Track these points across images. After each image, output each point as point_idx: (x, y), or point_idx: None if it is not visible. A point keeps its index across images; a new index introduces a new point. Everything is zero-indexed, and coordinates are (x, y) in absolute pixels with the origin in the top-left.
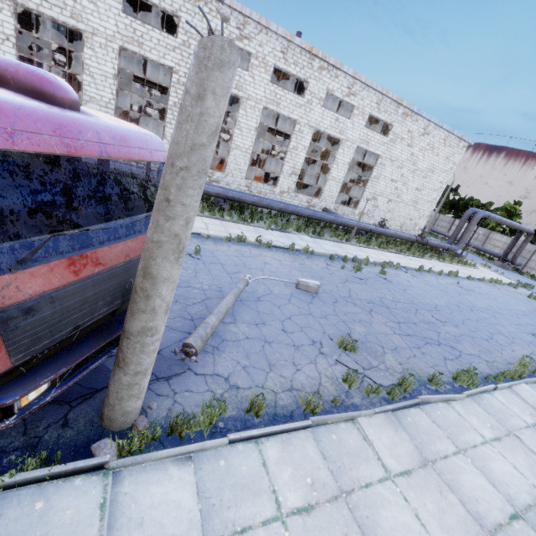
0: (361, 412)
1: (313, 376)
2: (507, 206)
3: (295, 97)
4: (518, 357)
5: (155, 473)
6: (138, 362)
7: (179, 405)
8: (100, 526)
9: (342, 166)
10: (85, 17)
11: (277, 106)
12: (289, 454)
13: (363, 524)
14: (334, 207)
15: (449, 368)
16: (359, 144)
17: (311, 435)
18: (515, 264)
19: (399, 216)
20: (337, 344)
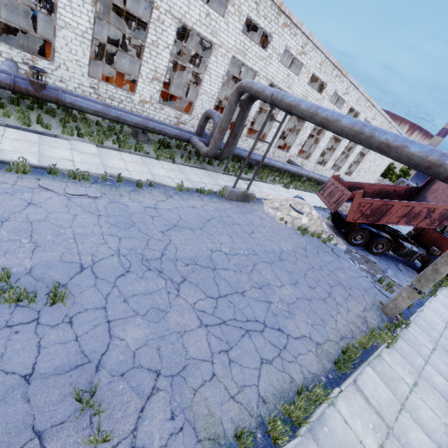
0: None
1: None
2: (404, 169)
3: None
4: None
5: None
6: None
7: None
8: None
9: (354, 155)
10: (292, 86)
11: None
12: None
13: None
14: (342, 176)
15: None
16: None
17: None
18: None
19: (365, 179)
20: None
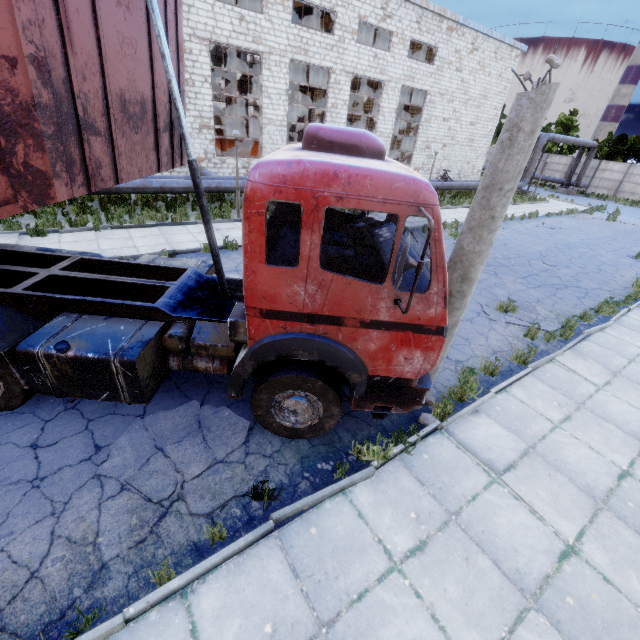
0: (556, 353)
1: (501, 339)
2: (562, 119)
3: (323, 37)
4: (629, 280)
5: (467, 424)
6: (446, 350)
7: (437, 383)
8: (468, 456)
9: (388, 116)
10: None
11: (305, 55)
12: (531, 392)
13: (604, 417)
14: None
15: (586, 305)
16: (404, 82)
17: (534, 378)
18: (580, 186)
19: (456, 162)
20: (497, 310)
